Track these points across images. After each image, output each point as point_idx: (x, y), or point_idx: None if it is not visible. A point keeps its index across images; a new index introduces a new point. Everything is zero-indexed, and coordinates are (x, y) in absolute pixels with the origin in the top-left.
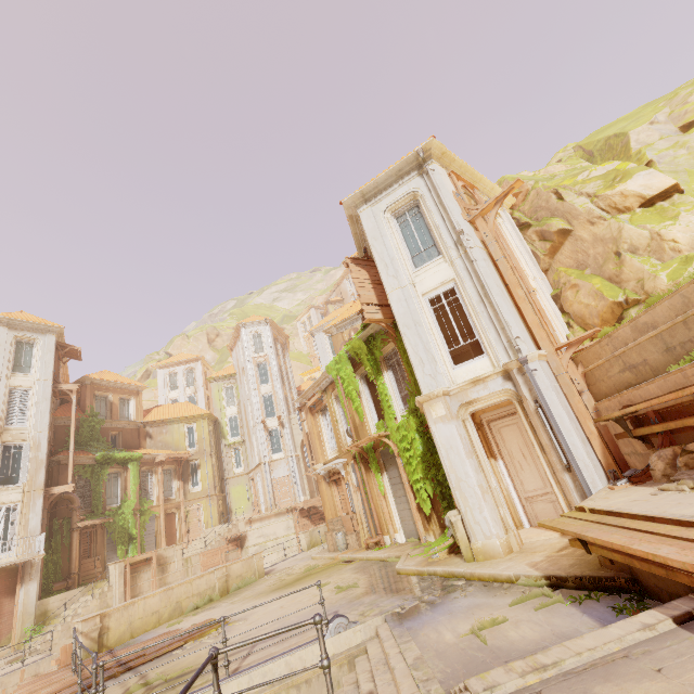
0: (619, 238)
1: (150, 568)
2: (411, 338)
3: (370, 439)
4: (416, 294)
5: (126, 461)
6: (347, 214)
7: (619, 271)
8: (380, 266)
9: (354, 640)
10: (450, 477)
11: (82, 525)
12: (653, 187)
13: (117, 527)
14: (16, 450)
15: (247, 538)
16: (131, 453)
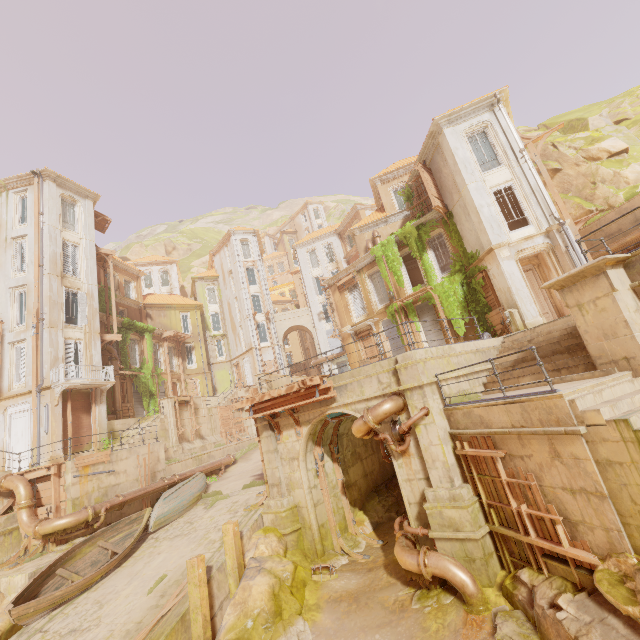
0: (596, 174)
1: (188, 409)
2: (484, 213)
3: (417, 293)
4: (486, 187)
5: (143, 331)
6: (431, 129)
7: (593, 193)
8: (460, 167)
9: (494, 343)
10: (512, 289)
11: (124, 372)
12: (616, 147)
13: (141, 383)
14: (73, 296)
15: None
16: (147, 325)
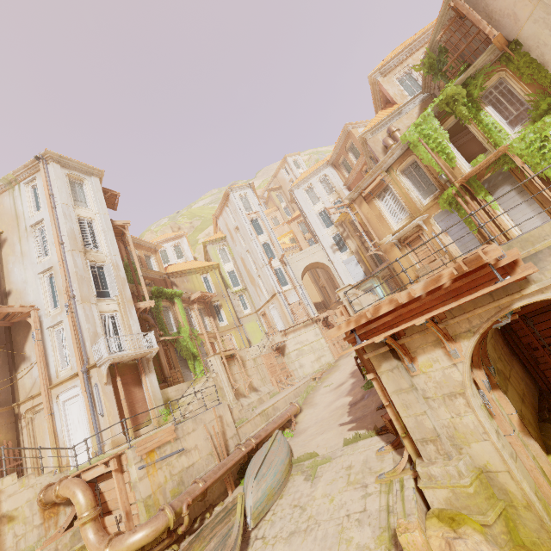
0: None
1: (235, 363)
2: None
3: (487, 162)
4: None
5: (172, 296)
6: None
7: None
8: None
9: None
10: None
11: (165, 338)
12: None
13: (183, 347)
14: (99, 270)
15: (286, 346)
16: (175, 290)
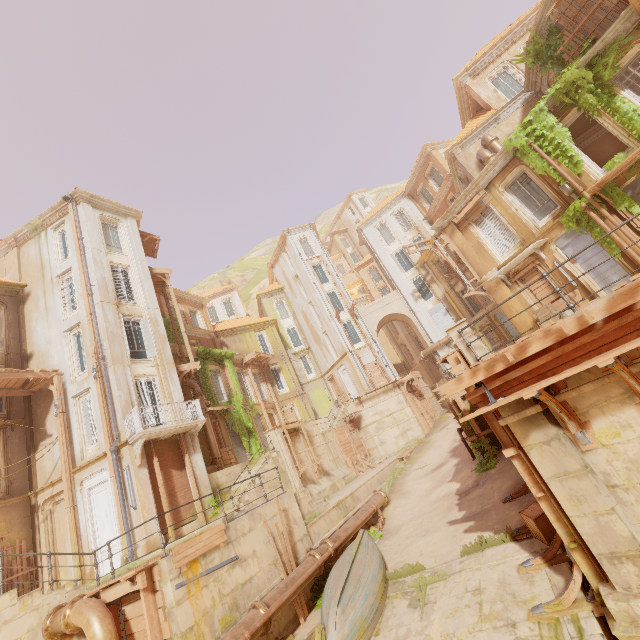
0: None
1: (300, 439)
2: None
3: (630, 160)
4: None
5: (221, 358)
6: None
7: None
8: None
9: None
10: None
11: (213, 408)
12: None
13: (235, 420)
14: (135, 326)
15: (363, 418)
16: (225, 350)
